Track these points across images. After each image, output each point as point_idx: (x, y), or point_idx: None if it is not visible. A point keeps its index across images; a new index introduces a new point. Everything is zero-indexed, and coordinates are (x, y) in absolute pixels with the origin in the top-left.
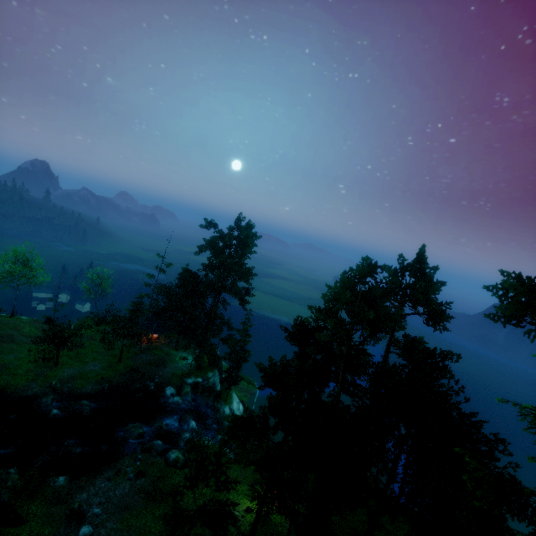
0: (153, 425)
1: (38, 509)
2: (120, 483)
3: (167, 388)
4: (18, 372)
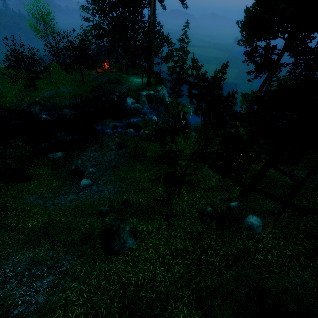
0: (123, 122)
1: (44, 171)
2: (105, 153)
3: (127, 98)
4: (8, 95)
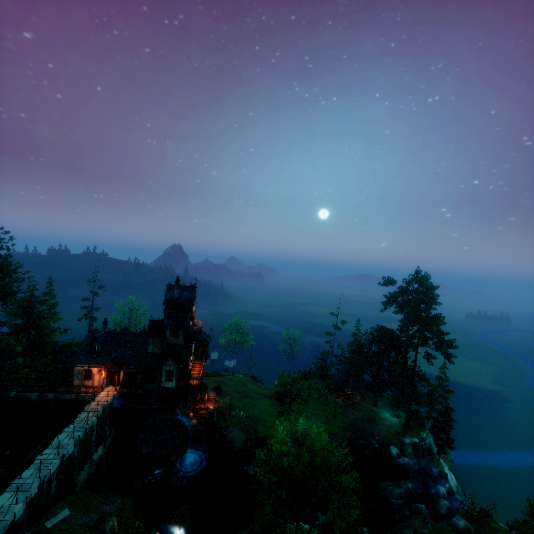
0: (400, 486)
1: None
2: None
3: (390, 447)
4: (268, 424)
